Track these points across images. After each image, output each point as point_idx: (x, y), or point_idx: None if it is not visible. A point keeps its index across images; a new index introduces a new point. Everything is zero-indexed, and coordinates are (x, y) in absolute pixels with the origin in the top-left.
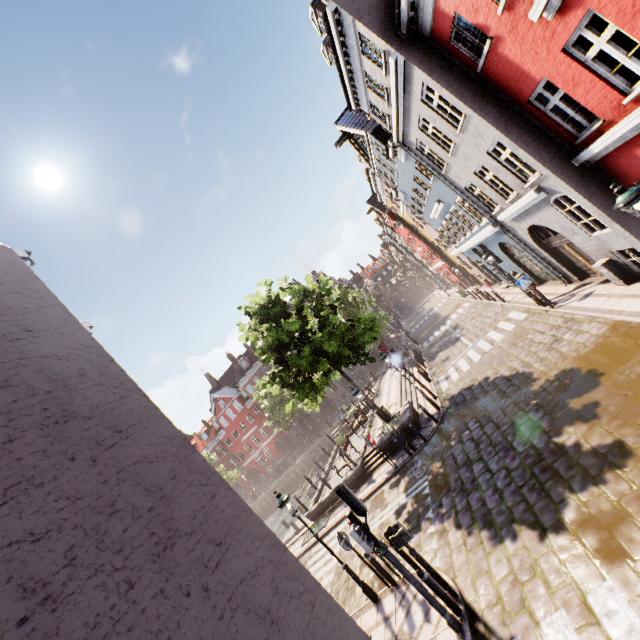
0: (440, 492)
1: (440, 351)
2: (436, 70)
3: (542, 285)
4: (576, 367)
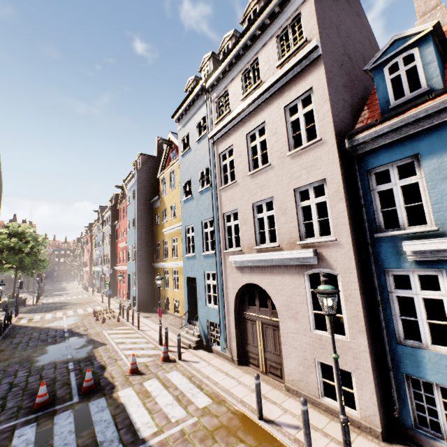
0: (23, 311)
1: (53, 296)
2: (113, 234)
3: (100, 293)
4: (80, 303)
